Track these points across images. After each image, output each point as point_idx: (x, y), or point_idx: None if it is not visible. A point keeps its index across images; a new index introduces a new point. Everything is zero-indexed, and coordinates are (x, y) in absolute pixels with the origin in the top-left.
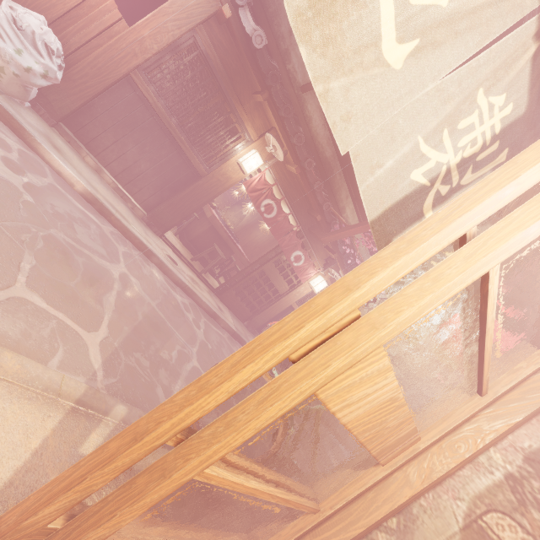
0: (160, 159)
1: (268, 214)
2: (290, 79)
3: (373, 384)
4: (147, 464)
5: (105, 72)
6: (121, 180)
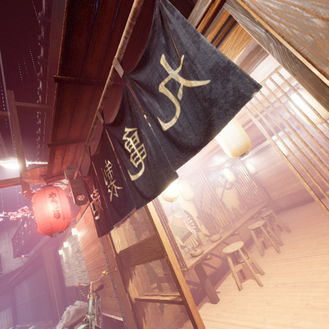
0: None
1: None
2: None
3: None
4: None
5: None
6: None
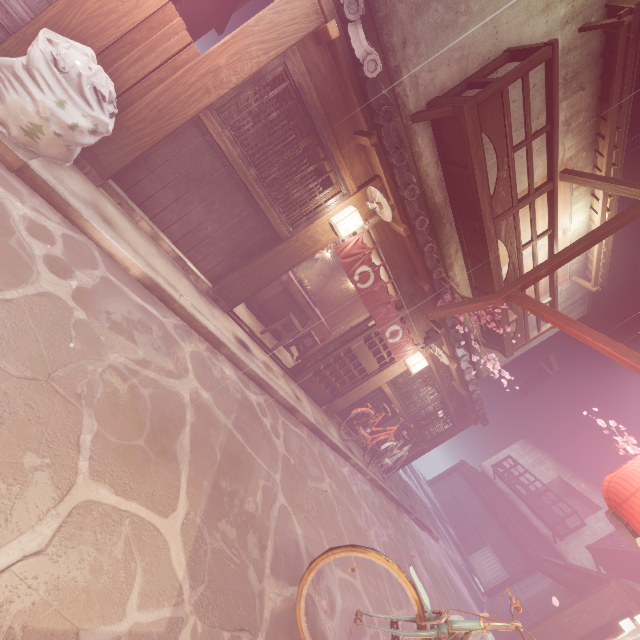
0: (232, 218)
1: (363, 284)
2: (398, 106)
3: None
4: None
5: (167, 114)
6: (182, 247)
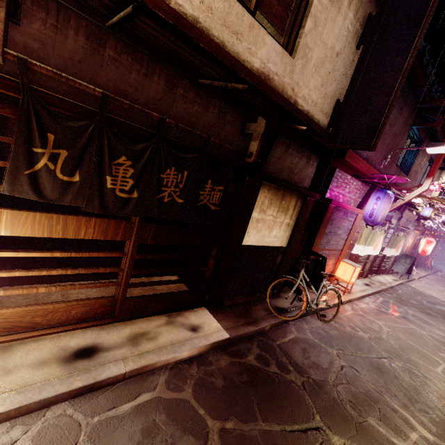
0: None
1: None
2: None
3: None
4: None
5: None
6: None
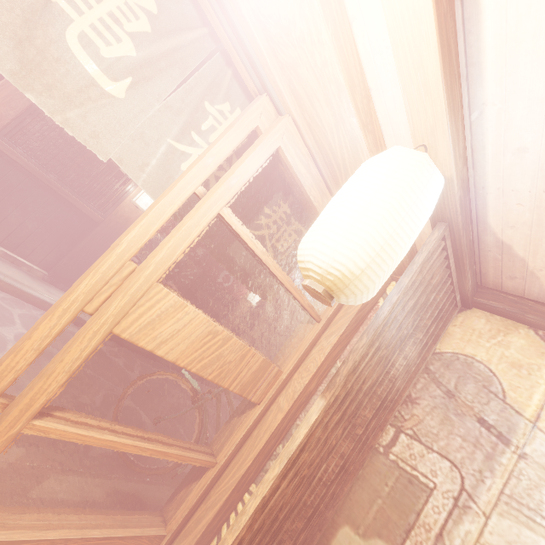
0: (48, 215)
1: None
2: None
3: (177, 320)
4: (50, 491)
5: None
6: (9, 246)
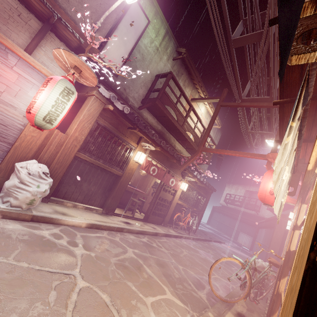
0: (99, 180)
1: (154, 173)
2: (132, 108)
3: None
4: None
5: (64, 162)
6: (85, 202)
